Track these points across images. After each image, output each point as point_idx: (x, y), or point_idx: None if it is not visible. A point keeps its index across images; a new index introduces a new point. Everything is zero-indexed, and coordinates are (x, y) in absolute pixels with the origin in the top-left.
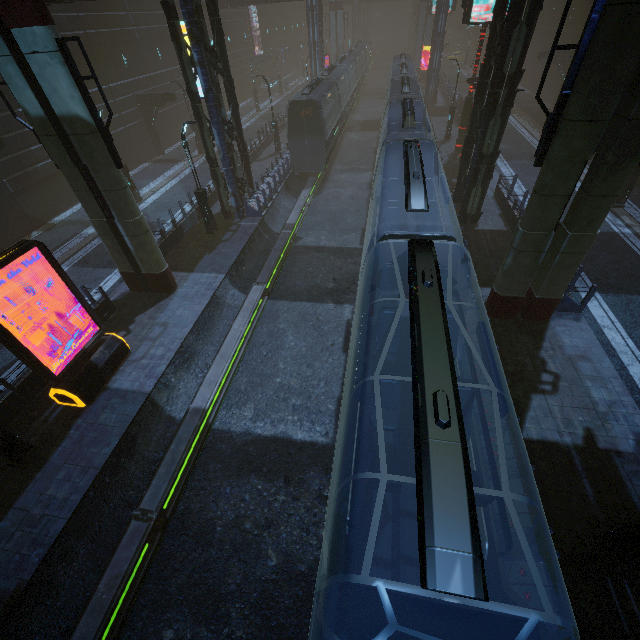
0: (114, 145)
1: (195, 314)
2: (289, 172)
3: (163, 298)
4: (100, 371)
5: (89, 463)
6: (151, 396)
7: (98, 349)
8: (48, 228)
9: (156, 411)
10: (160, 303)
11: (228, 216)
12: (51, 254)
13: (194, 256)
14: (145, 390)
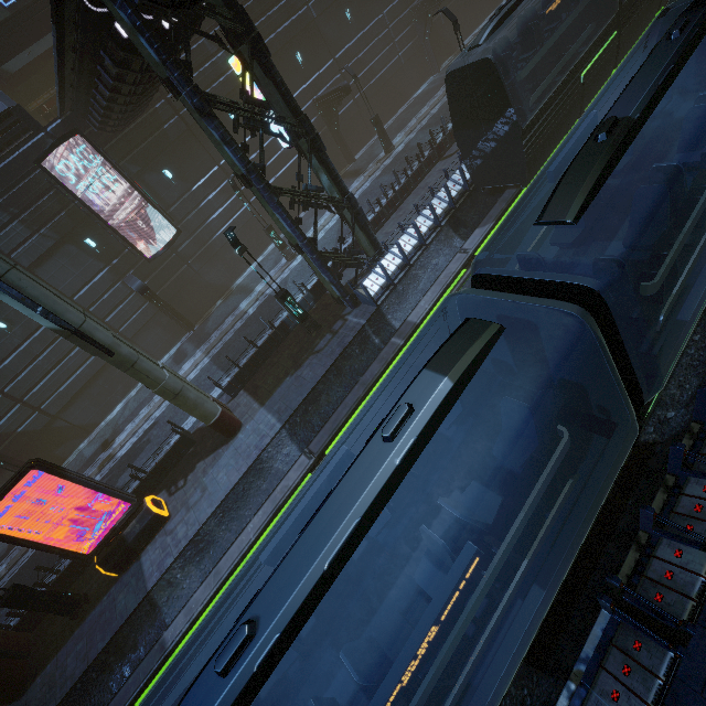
0: (91, 341)
1: (227, 488)
2: (468, 189)
3: (225, 443)
4: (130, 546)
5: (90, 650)
6: (151, 594)
7: (132, 522)
8: (227, 296)
9: (153, 611)
10: (219, 450)
11: (339, 303)
12: (50, 469)
13: (278, 375)
14: (148, 585)
